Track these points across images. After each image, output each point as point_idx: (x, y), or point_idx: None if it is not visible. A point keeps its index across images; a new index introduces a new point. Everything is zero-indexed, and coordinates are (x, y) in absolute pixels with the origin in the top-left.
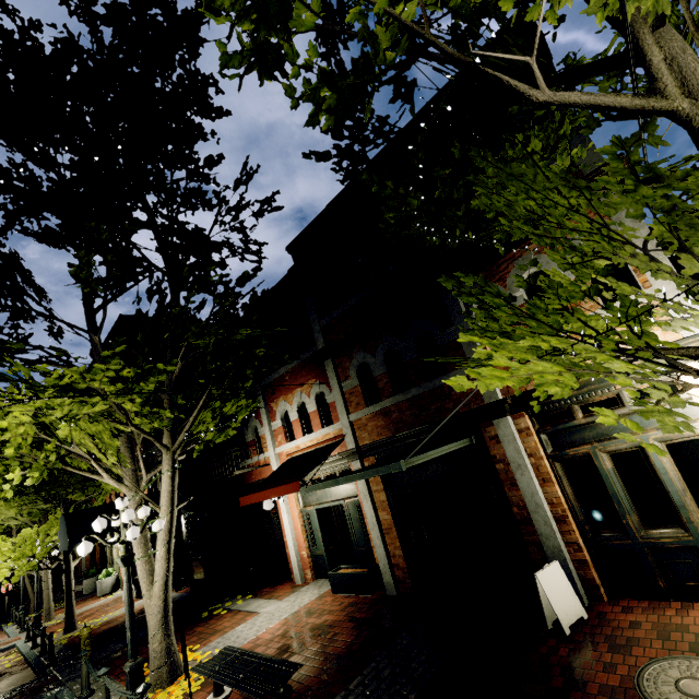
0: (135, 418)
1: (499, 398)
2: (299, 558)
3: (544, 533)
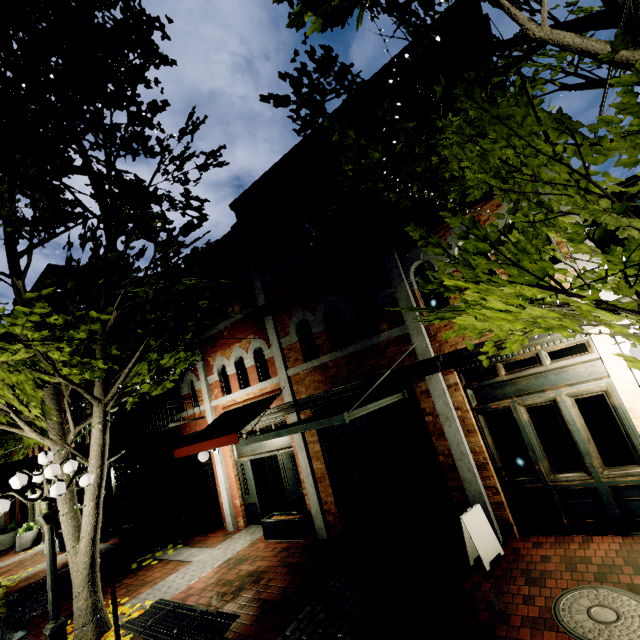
0: (63, 369)
1: (432, 355)
2: (232, 507)
3: (467, 479)
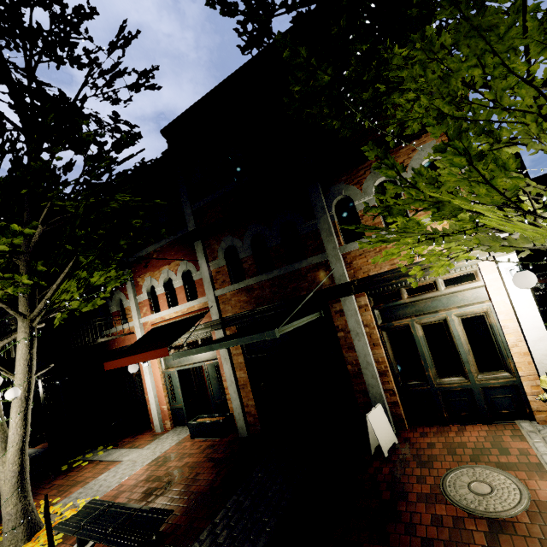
0: None
1: (348, 280)
2: (160, 411)
3: (371, 384)
